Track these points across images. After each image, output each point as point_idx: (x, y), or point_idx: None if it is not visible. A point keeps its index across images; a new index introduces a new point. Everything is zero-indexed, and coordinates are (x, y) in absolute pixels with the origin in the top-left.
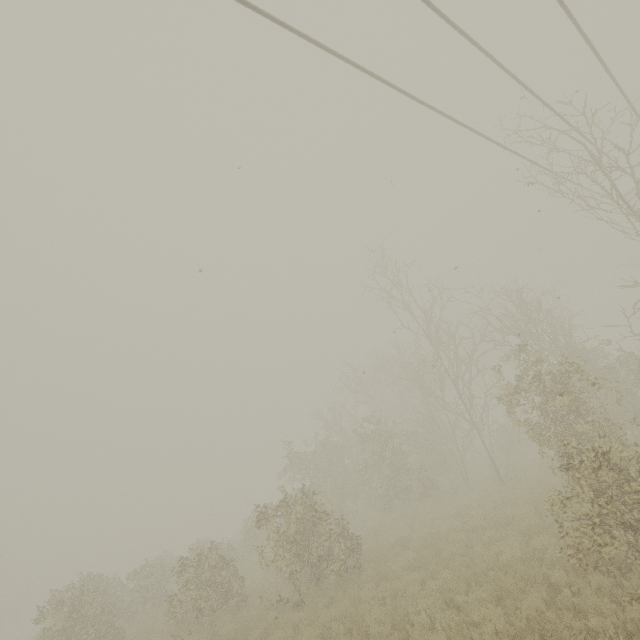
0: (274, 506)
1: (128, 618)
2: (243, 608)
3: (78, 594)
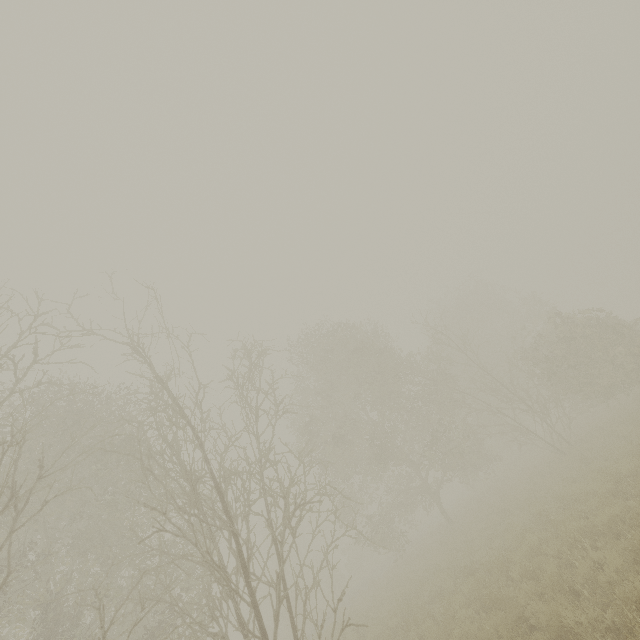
0: None
1: None
2: None
3: None
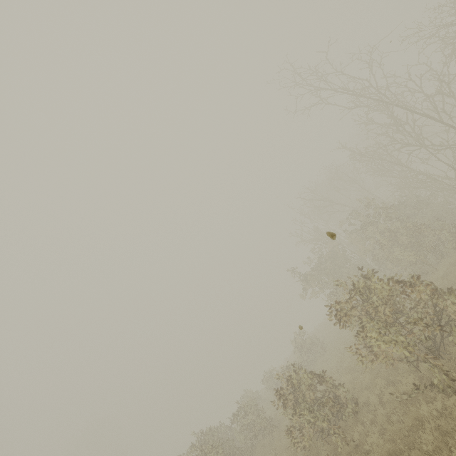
0: (342, 302)
1: (249, 453)
2: (362, 412)
3: (201, 454)
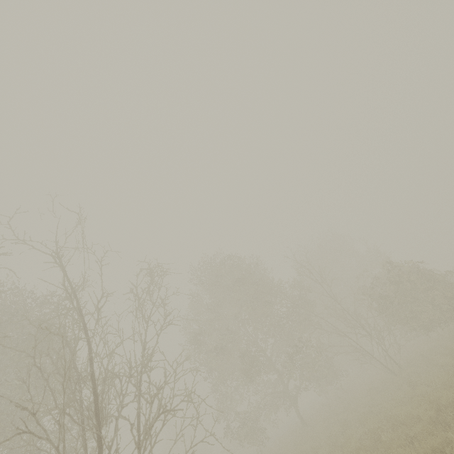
0: None
1: None
2: None
3: None
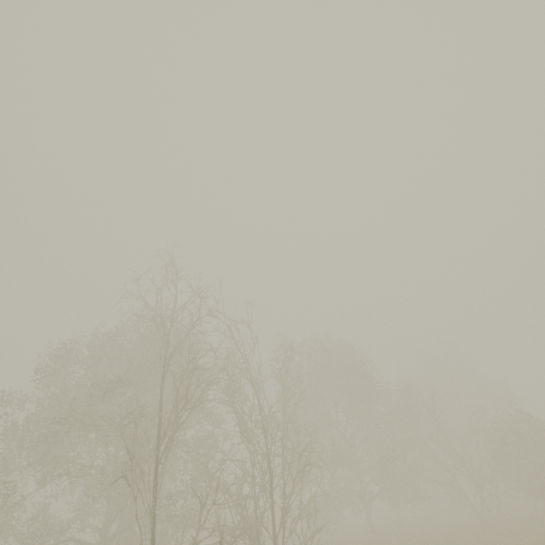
0: None
1: None
2: None
3: None
